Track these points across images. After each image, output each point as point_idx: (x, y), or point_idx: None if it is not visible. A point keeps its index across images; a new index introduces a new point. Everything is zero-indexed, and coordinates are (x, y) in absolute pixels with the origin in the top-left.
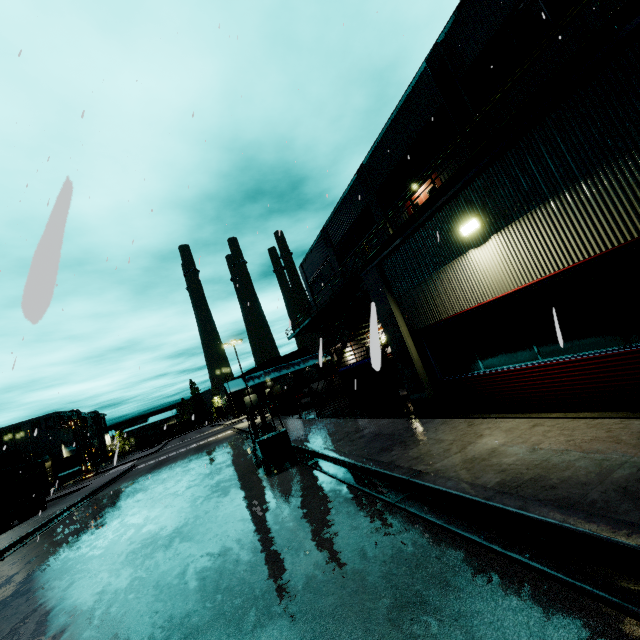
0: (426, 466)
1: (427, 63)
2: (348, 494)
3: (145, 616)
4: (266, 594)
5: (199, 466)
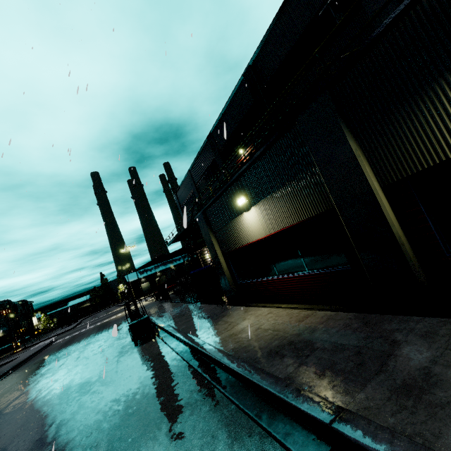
0: (210, 339)
1: (244, 76)
2: (171, 357)
3: (39, 440)
4: (107, 419)
5: (98, 340)
